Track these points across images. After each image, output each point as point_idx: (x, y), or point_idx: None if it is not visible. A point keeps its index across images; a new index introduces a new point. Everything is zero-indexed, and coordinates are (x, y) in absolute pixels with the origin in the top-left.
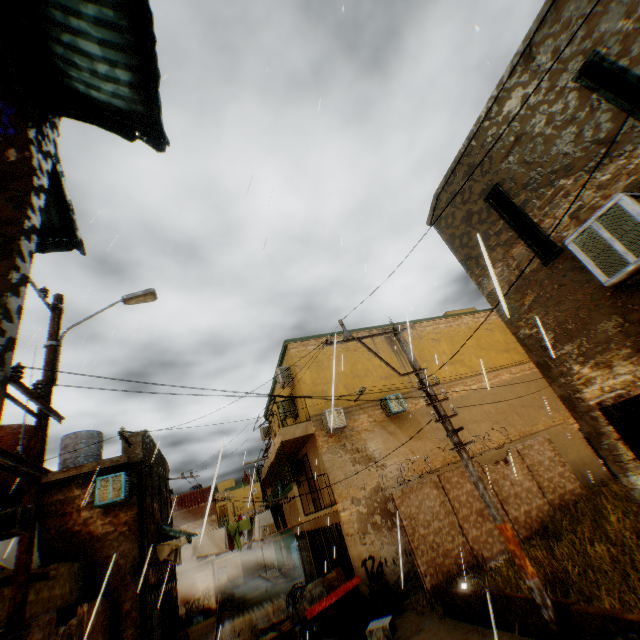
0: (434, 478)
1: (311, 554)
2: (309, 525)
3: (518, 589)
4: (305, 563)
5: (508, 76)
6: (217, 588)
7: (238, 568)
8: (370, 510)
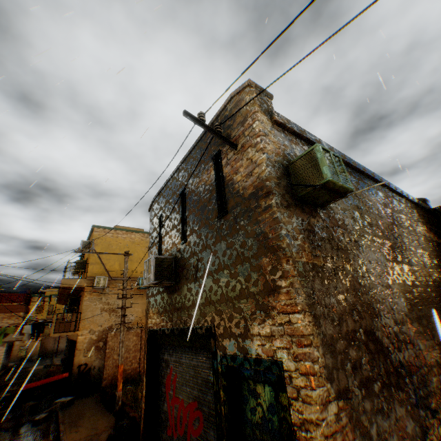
0: (138, 331)
1: (68, 353)
2: (72, 337)
3: (138, 395)
4: (67, 357)
5: (175, 171)
6: (16, 359)
7: (37, 349)
8: (99, 338)
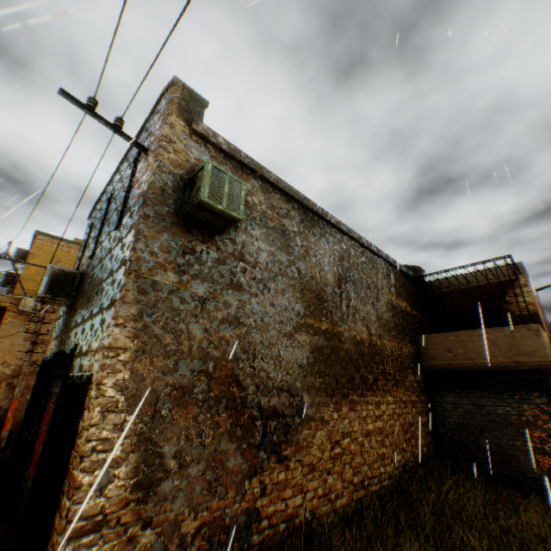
0: None
1: None
2: None
3: None
4: None
5: (114, 173)
6: None
7: None
8: (16, 374)
